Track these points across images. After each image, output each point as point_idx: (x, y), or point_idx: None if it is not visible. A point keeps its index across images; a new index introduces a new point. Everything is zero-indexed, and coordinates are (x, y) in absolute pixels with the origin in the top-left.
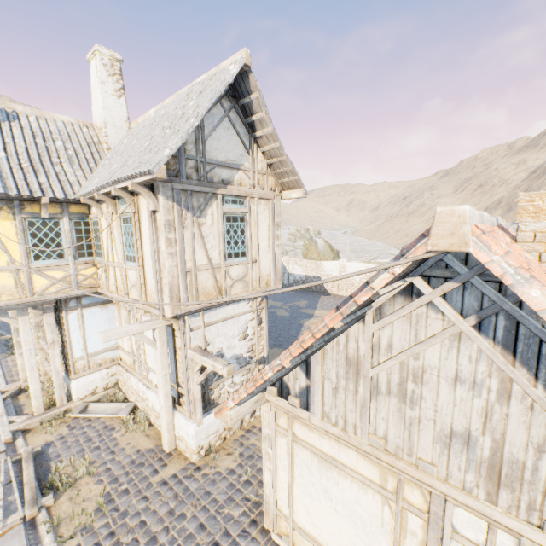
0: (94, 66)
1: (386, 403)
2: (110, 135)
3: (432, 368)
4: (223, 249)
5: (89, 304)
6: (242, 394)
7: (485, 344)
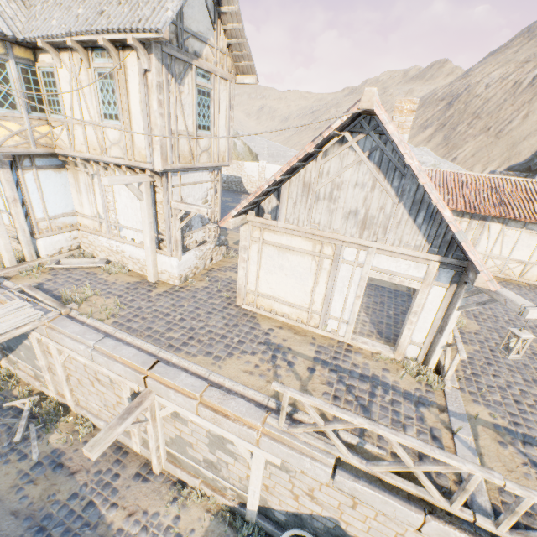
0: None
1: (322, 205)
2: None
3: (346, 181)
4: (196, 120)
5: (43, 167)
6: (244, 204)
7: (370, 165)
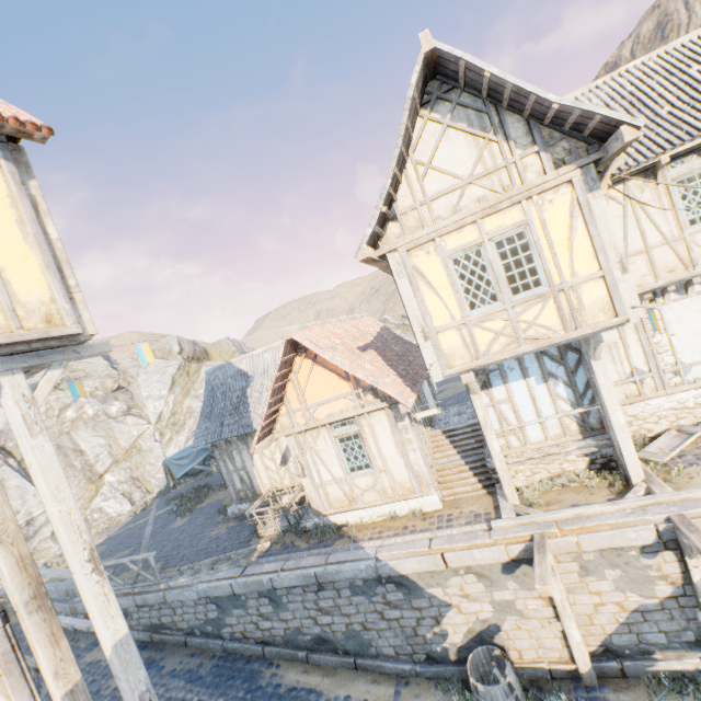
0: None
1: None
2: None
3: None
4: None
5: None
6: None
7: None
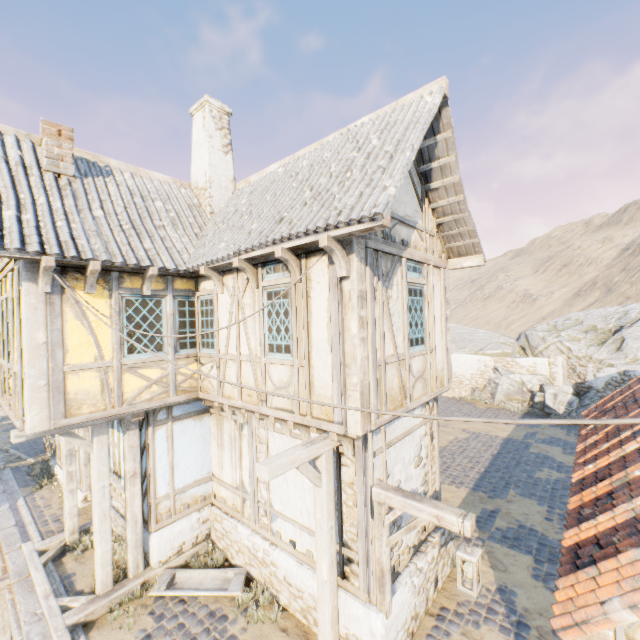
0: (199, 118)
1: None
2: (214, 196)
3: None
4: (407, 333)
5: (181, 416)
6: None
7: None
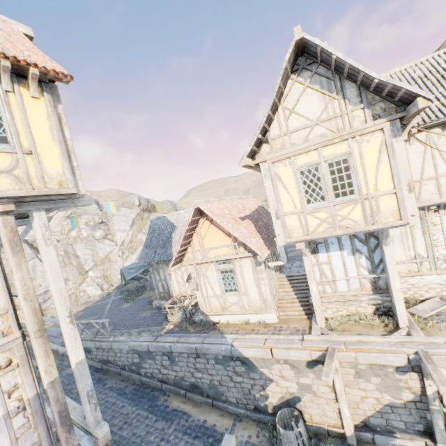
0: None
1: None
2: None
3: None
4: None
5: None
6: None
7: None
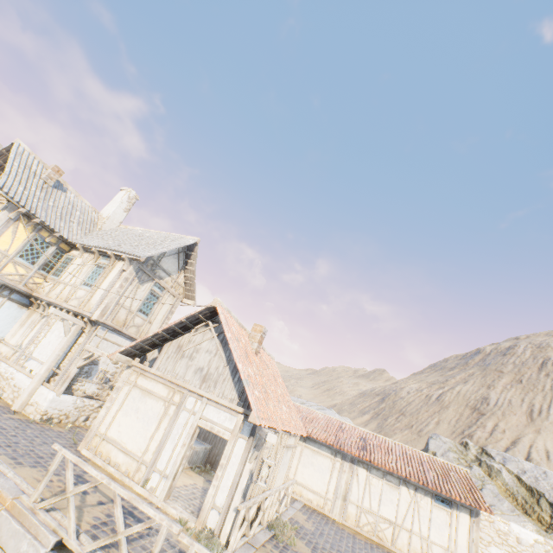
0: (123, 193)
1: (184, 361)
2: (107, 223)
3: (203, 348)
4: (140, 305)
5: (14, 300)
6: (133, 343)
7: (217, 340)
